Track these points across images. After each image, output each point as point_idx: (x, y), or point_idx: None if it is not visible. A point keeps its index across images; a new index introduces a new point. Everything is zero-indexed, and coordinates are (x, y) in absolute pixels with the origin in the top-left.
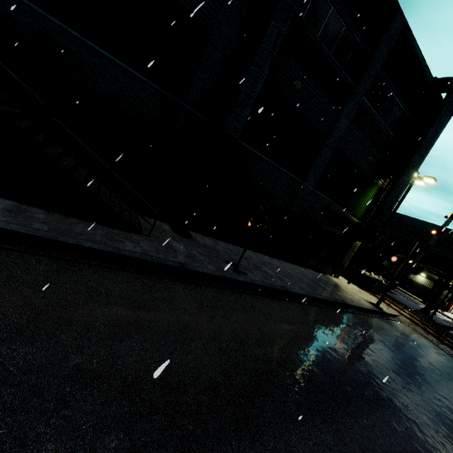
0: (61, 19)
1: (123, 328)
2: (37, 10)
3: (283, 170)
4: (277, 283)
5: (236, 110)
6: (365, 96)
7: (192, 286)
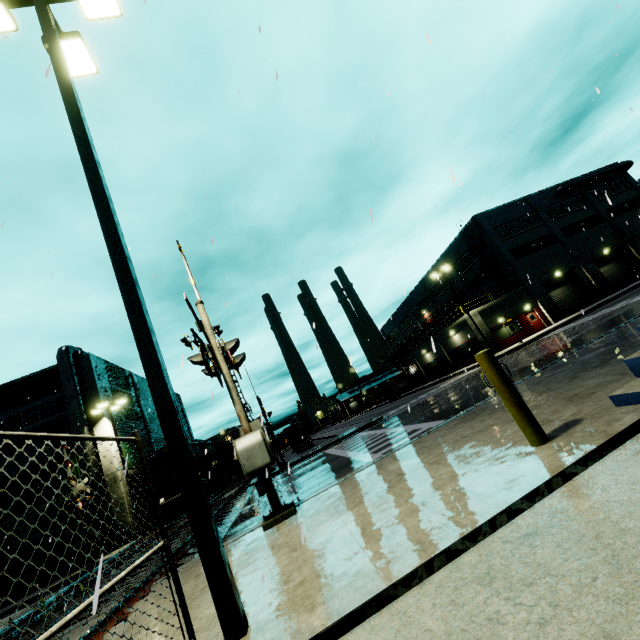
0: None
1: None
2: None
3: None
4: None
5: None
6: None
7: None
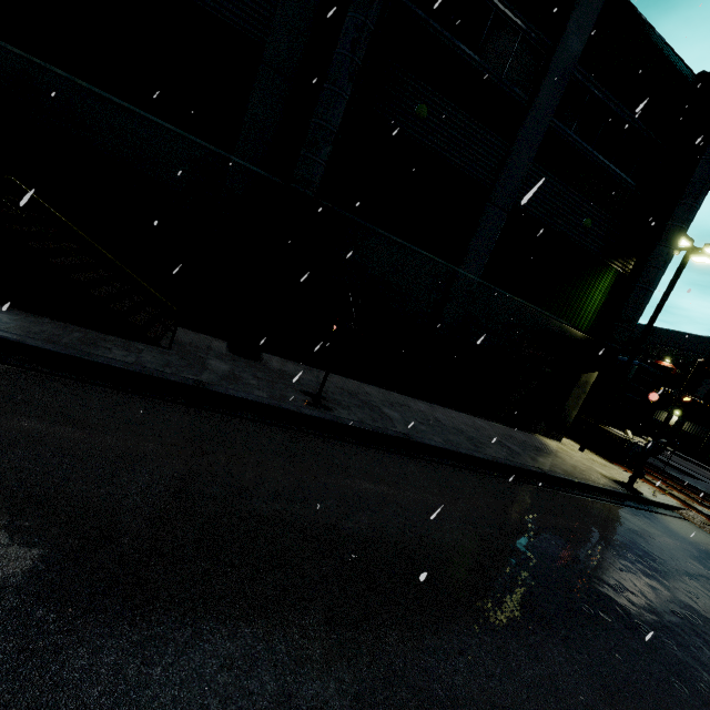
0: (49, 60)
1: (7, 440)
2: (14, 51)
3: (416, 249)
4: (394, 428)
5: (304, 153)
6: (557, 117)
7: (207, 414)
